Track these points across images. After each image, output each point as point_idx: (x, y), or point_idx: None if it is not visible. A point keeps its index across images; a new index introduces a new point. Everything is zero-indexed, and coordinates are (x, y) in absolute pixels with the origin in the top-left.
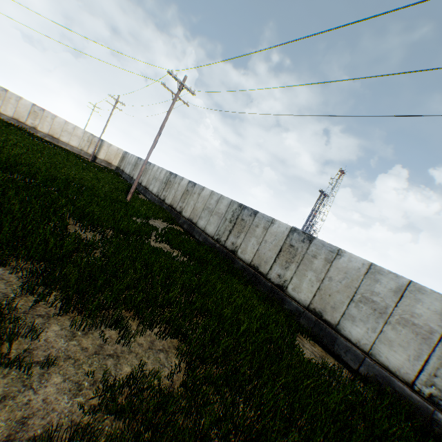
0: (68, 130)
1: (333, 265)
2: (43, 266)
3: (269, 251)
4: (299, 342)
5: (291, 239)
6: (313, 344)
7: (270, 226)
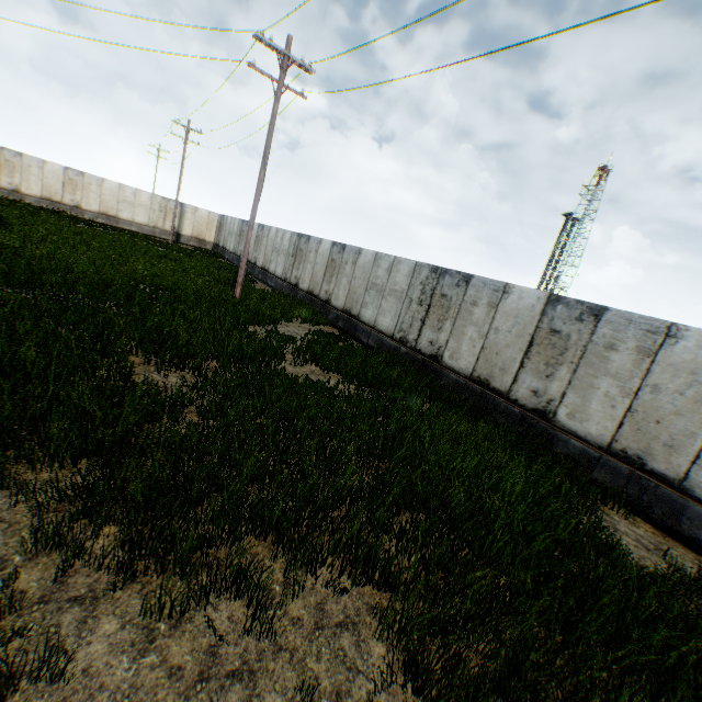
0: (127, 198)
1: (659, 360)
2: (86, 467)
3: (507, 347)
4: (604, 522)
5: (550, 318)
6: (631, 522)
7: (501, 300)
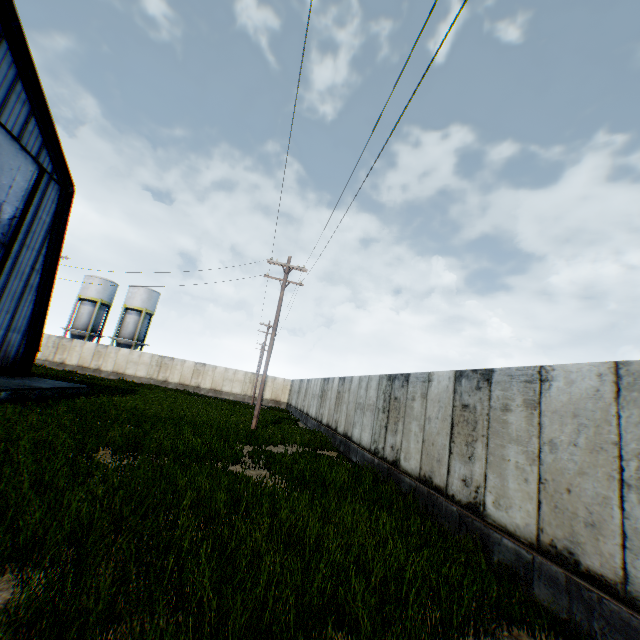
0: (229, 377)
1: (544, 409)
2: None
3: (438, 434)
4: None
5: (460, 394)
6: None
7: (428, 389)
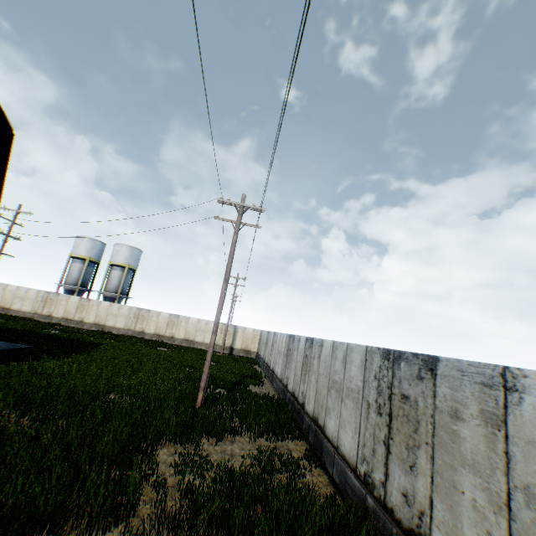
0: (201, 327)
1: None
2: None
3: None
4: None
5: None
6: None
7: (507, 408)
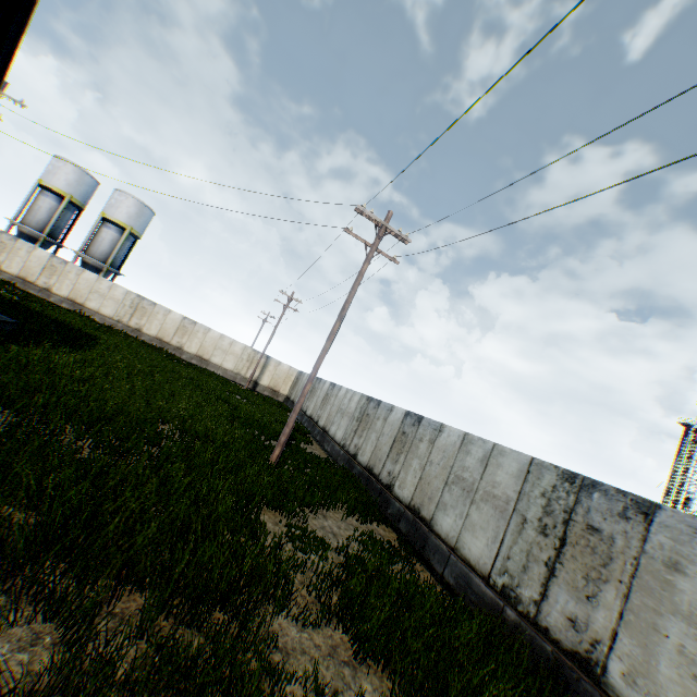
0: (223, 346)
1: None
2: None
3: None
4: None
5: None
6: None
7: None
